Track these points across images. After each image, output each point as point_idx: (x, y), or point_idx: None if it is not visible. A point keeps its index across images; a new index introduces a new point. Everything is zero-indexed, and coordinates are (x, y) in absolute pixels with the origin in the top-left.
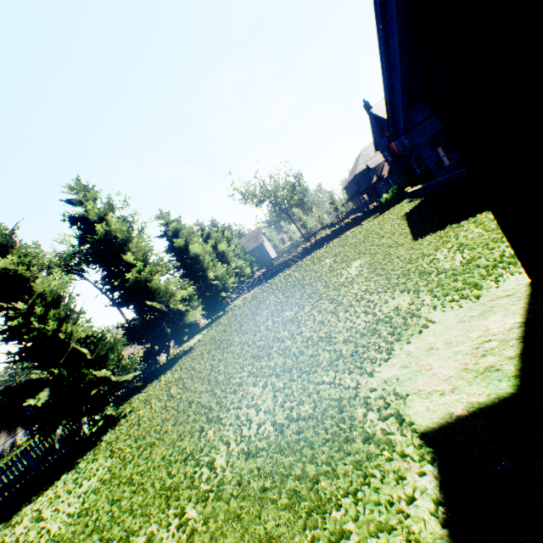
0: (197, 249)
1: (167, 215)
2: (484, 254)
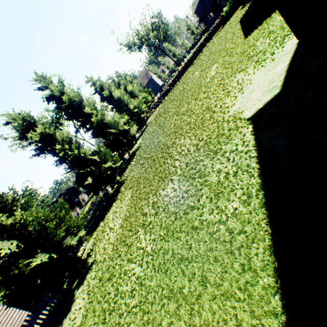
0: (117, 94)
1: (91, 79)
2: (279, 34)
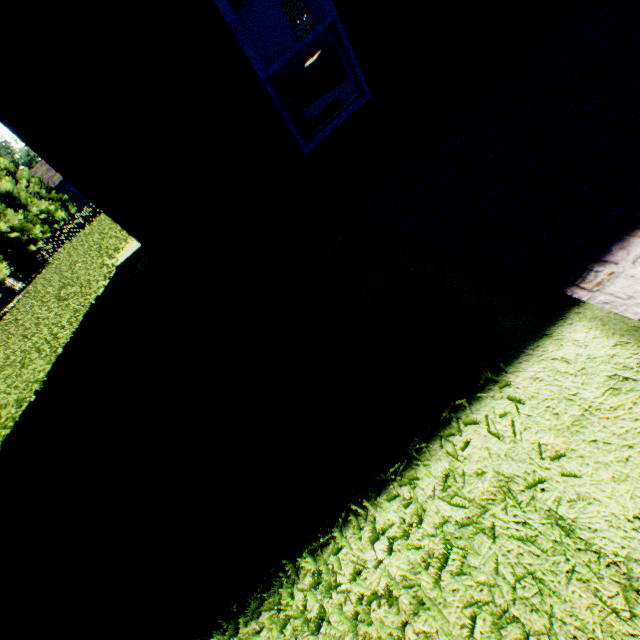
0: None
1: None
2: None
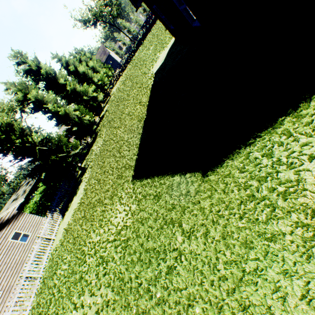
0: (82, 69)
1: (57, 55)
2: None
